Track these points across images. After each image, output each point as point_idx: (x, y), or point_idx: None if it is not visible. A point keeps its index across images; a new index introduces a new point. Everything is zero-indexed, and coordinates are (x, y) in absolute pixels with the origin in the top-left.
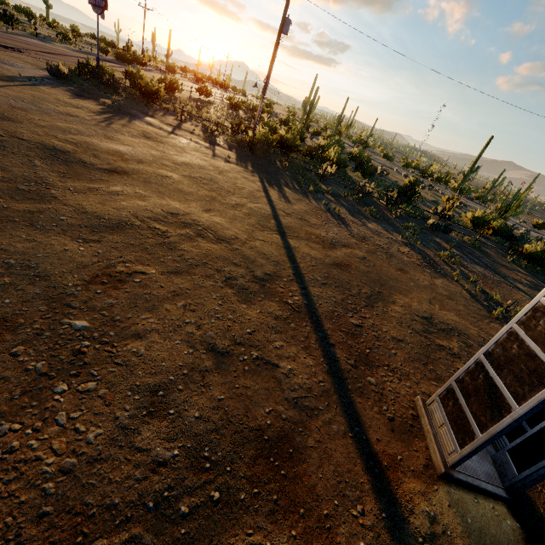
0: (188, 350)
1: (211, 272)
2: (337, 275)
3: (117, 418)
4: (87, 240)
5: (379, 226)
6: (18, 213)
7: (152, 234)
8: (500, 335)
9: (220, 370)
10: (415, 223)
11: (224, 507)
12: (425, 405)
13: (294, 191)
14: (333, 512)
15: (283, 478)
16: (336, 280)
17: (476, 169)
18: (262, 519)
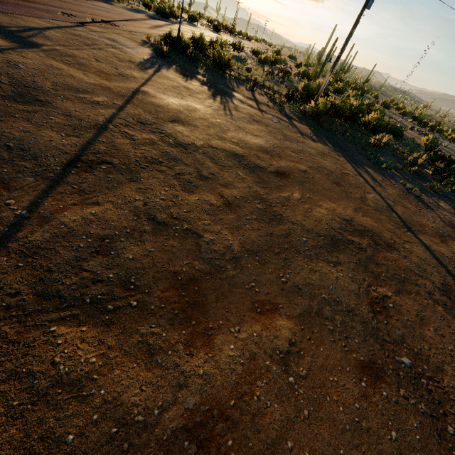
0: None
1: (416, 288)
2: None
3: None
4: (333, 263)
5: (447, 205)
6: (280, 238)
7: (355, 248)
8: None
9: None
10: None
11: None
12: None
13: (372, 169)
14: None
15: None
16: None
17: None
18: None
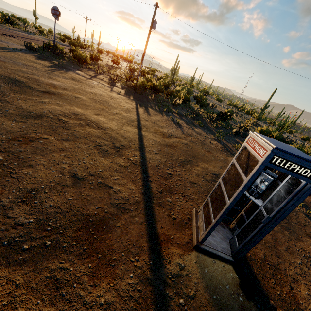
0: (59, 175)
1: (88, 142)
2: (166, 150)
3: (1, 201)
4: (18, 121)
5: (202, 131)
6: None
7: (58, 122)
8: (228, 167)
9: (75, 186)
10: (226, 131)
11: (51, 249)
12: (196, 213)
13: (154, 110)
14: (119, 258)
15: (94, 239)
16: (165, 152)
17: (268, 106)
18: (73, 257)
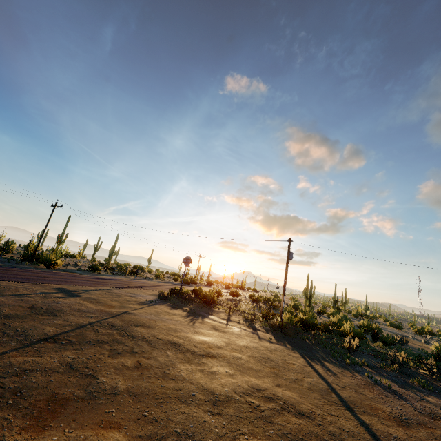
0: None
1: None
2: None
3: None
4: (212, 413)
5: (440, 400)
6: (169, 390)
7: (250, 408)
8: None
9: None
10: None
11: None
12: None
13: (333, 364)
14: None
15: None
16: None
17: None
18: None
